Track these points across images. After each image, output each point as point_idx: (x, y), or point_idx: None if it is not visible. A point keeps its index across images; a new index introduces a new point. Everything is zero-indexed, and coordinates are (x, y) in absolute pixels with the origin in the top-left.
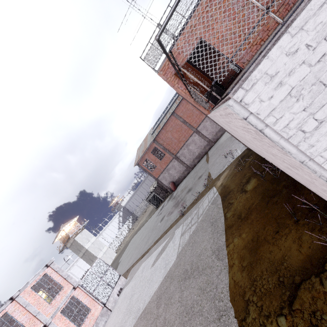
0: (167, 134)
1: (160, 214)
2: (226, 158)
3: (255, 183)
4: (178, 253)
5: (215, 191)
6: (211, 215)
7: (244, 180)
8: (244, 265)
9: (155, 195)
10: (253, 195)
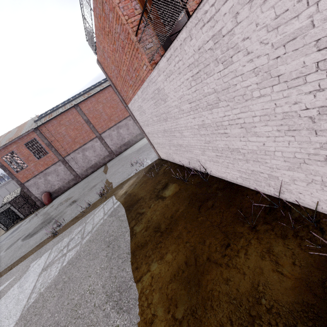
0: (60, 127)
1: (10, 238)
2: (131, 167)
3: (176, 188)
4: (26, 309)
5: (115, 200)
6: (107, 232)
7: (160, 186)
8: (179, 316)
9: (11, 209)
10: (175, 201)
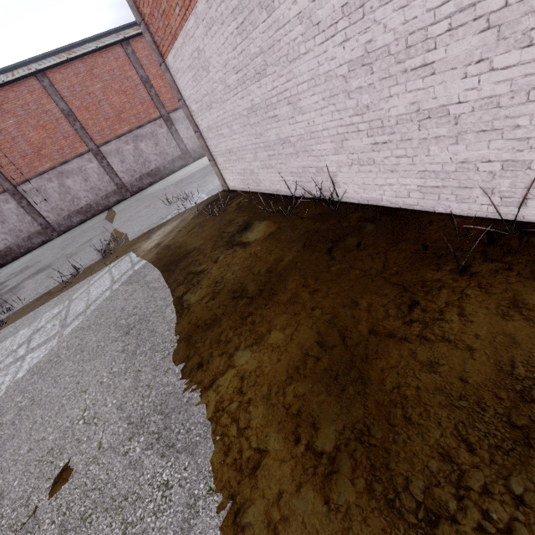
0: (2, 117)
1: None
2: (167, 207)
3: (270, 227)
4: None
5: (137, 258)
6: (122, 310)
7: (234, 228)
8: (327, 447)
9: None
10: (273, 247)
